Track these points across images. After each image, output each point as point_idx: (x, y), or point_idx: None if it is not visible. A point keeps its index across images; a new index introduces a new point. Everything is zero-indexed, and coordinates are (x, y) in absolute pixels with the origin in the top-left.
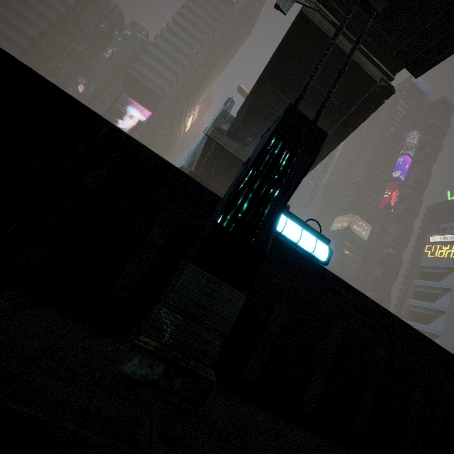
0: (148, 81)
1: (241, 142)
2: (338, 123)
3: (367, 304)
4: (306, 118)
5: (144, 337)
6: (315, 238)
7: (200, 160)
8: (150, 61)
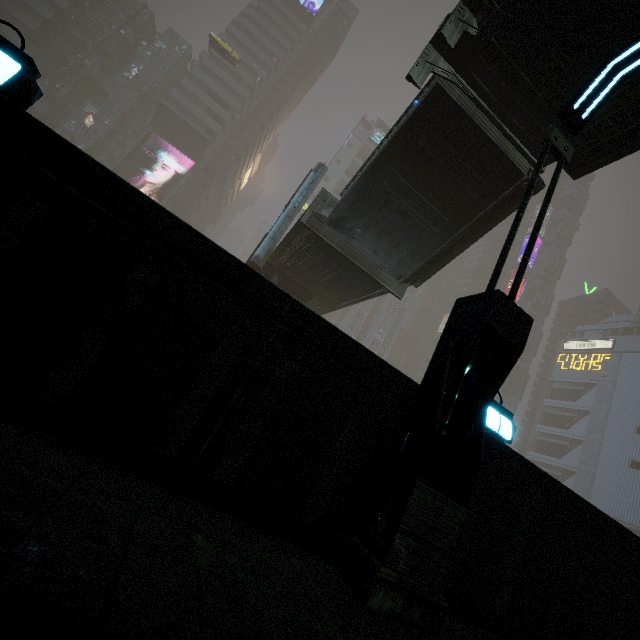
0: (191, 118)
1: (346, 234)
2: (474, 218)
3: (551, 485)
4: (513, 304)
5: (384, 568)
6: (498, 413)
7: (281, 247)
8: (193, 89)
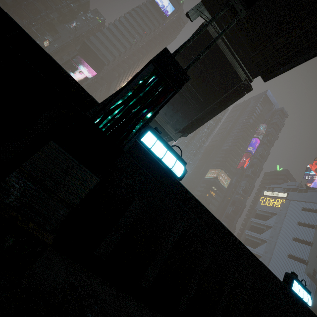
0: (98, 51)
1: None
2: (216, 101)
3: (205, 214)
4: (176, 61)
5: None
6: (175, 159)
7: None
8: (102, 38)
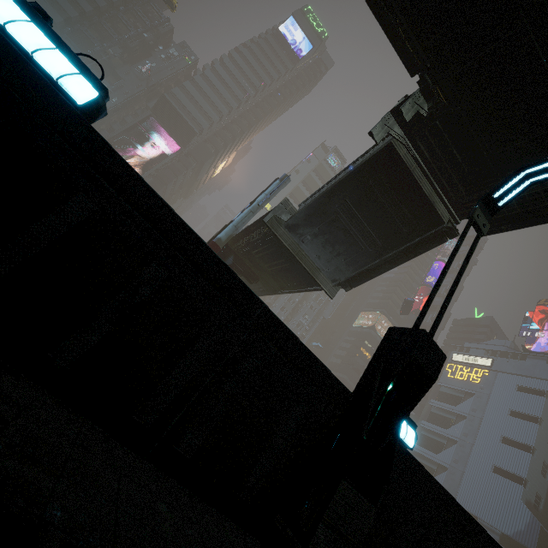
0: (185, 112)
1: (298, 238)
2: (401, 247)
3: (438, 491)
4: (434, 342)
5: None
6: (406, 423)
7: (241, 235)
8: (193, 91)
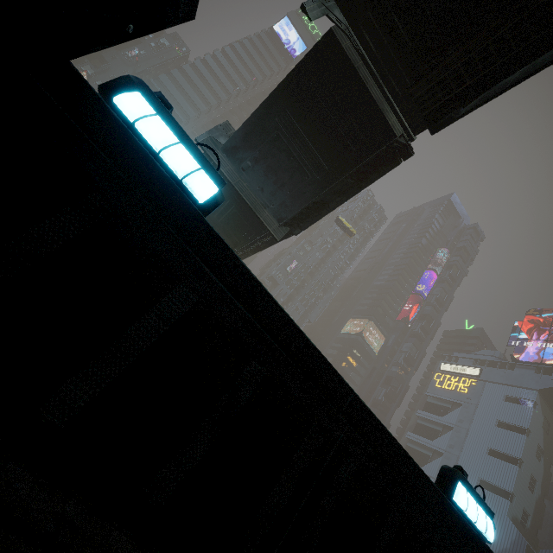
0: (172, 100)
1: (238, 165)
2: (350, 171)
3: (260, 297)
4: None
5: None
6: (198, 166)
7: None
8: (181, 79)
